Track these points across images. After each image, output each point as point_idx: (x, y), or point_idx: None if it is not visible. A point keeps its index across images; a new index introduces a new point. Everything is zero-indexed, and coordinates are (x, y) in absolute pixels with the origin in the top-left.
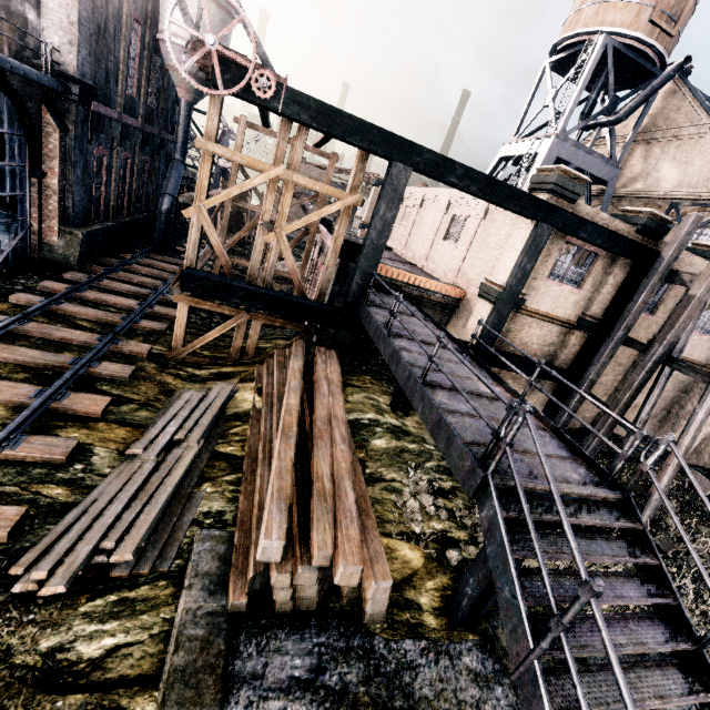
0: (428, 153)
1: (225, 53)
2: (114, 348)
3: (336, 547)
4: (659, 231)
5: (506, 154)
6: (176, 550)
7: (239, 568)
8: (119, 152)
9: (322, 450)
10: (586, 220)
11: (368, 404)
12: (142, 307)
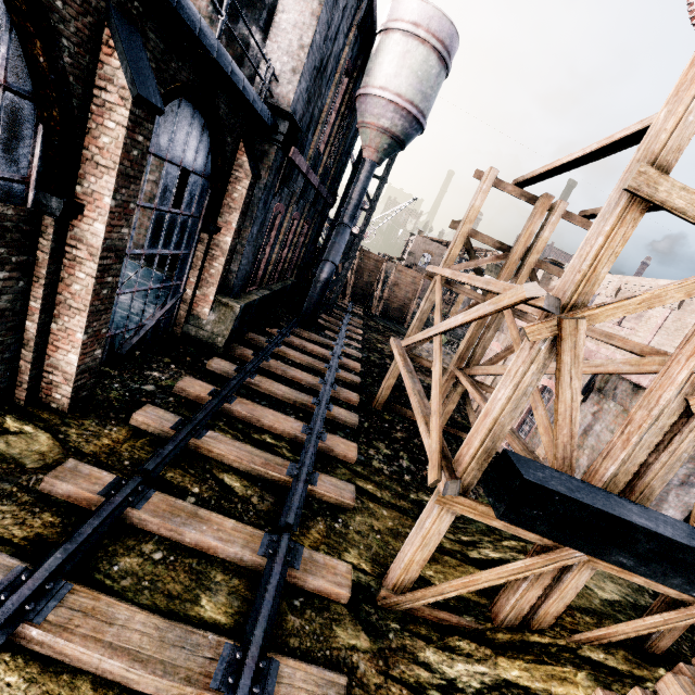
0: None
1: None
2: (289, 577)
3: None
4: None
5: None
6: None
7: None
8: (293, 211)
9: None
10: None
11: None
12: (313, 442)
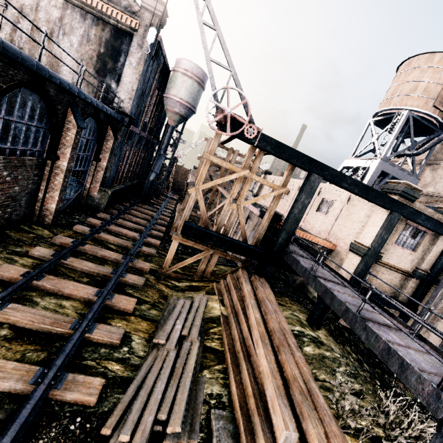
0: (332, 170)
1: (234, 116)
2: (131, 264)
3: (327, 440)
4: None
5: (347, 165)
6: (199, 425)
7: None
8: (134, 149)
9: (287, 356)
10: (421, 212)
11: (294, 319)
12: (142, 238)
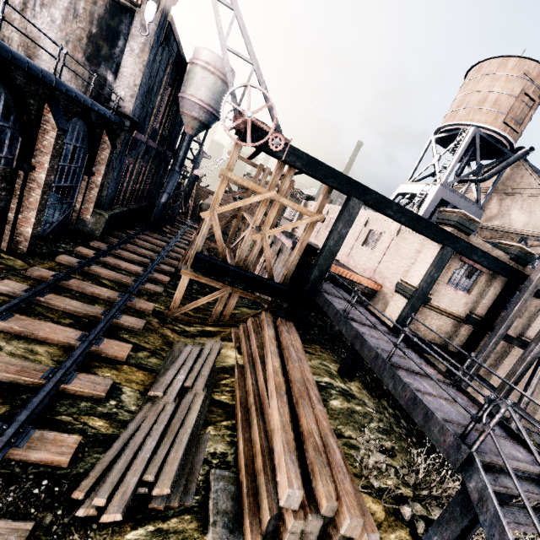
0: (375, 194)
1: (256, 122)
2: (129, 304)
3: (337, 499)
4: (526, 260)
5: (403, 191)
6: (195, 487)
7: (251, 509)
8: (140, 162)
9: (306, 409)
10: (477, 247)
11: (323, 369)
12: (146, 273)
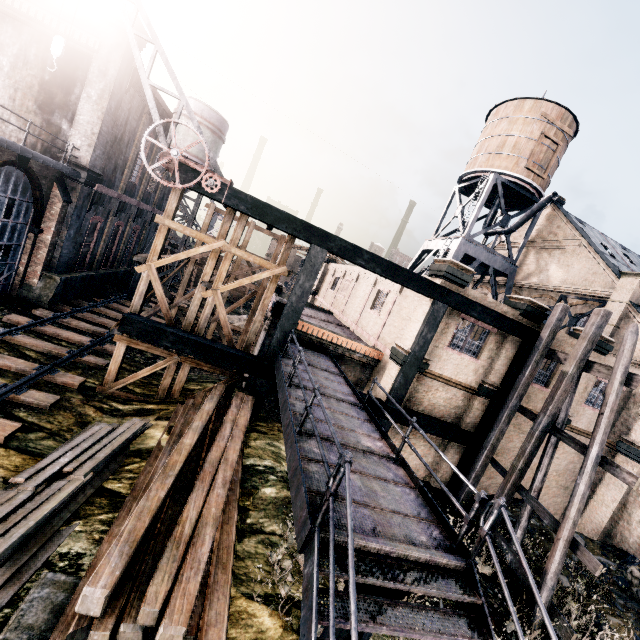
0: (340, 241)
1: (185, 161)
2: (49, 378)
3: (169, 602)
4: (539, 316)
5: (427, 248)
6: (11, 596)
7: (65, 622)
8: (113, 220)
9: (197, 493)
10: (475, 302)
11: (269, 450)
12: (92, 344)
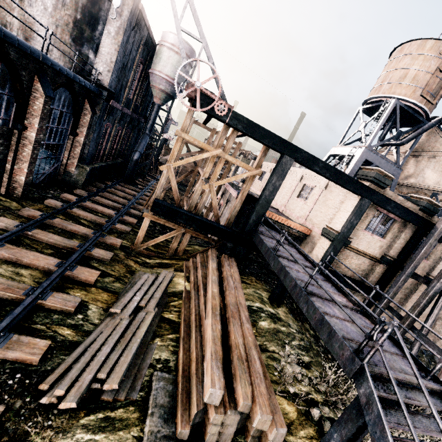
0: (304, 153)
1: (204, 91)
2: (101, 240)
3: (253, 399)
4: (433, 211)
5: (334, 153)
6: (141, 385)
7: (183, 404)
8: (117, 126)
9: (236, 326)
10: (391, 199)
11: (256, 296)
12: (117, 216)
